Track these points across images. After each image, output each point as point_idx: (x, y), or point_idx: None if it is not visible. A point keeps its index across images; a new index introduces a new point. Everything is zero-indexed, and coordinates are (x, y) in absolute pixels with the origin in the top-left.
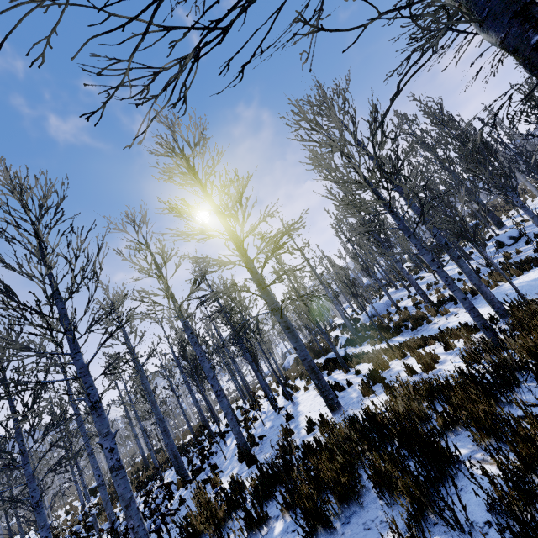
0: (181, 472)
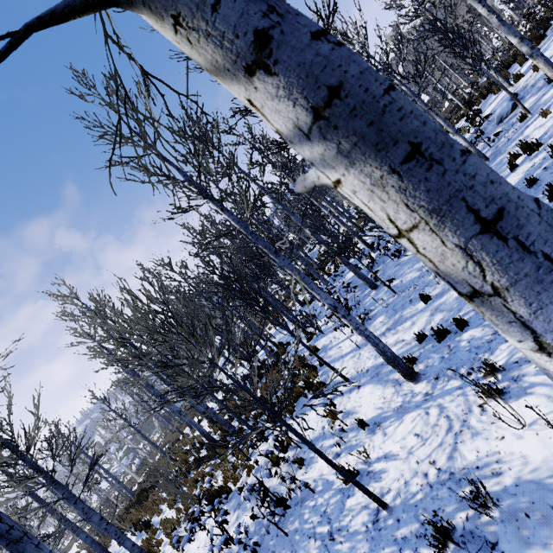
0: (370, 245)
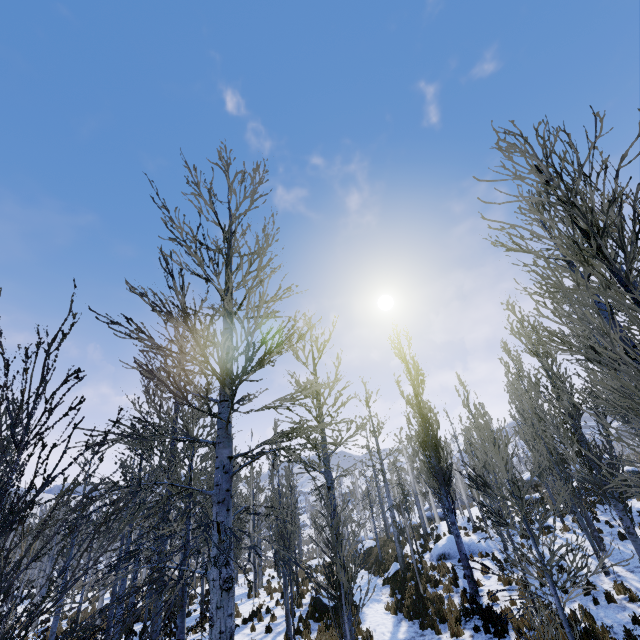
0: None
